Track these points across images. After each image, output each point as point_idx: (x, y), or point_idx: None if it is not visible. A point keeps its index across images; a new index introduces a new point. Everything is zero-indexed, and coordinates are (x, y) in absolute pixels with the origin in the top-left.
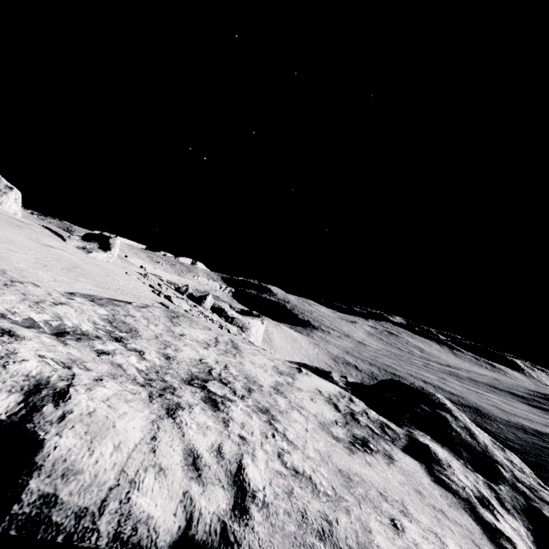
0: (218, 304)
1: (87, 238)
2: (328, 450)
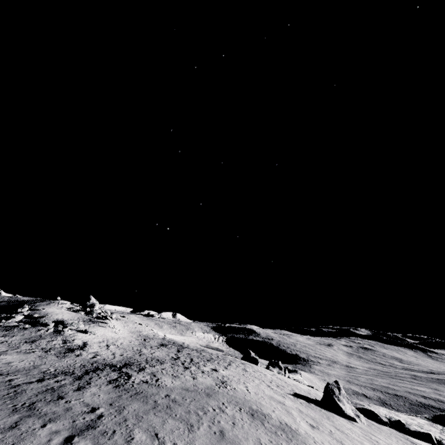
0: None
1: (272, 366)
2: None
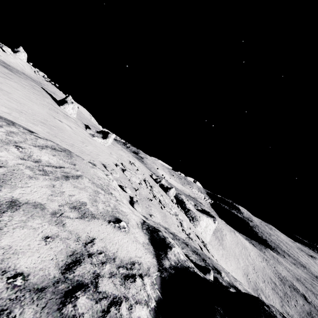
0: (181, 198)
1: (99, 132)
2: None
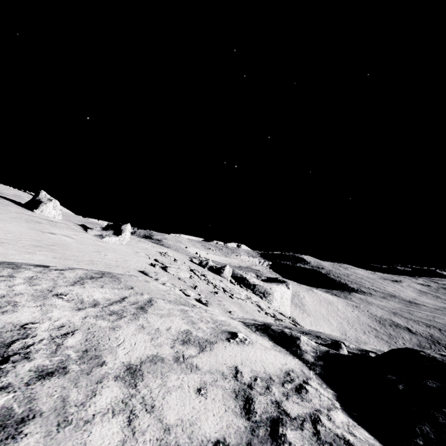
0: (240, 274)
1: (106, 228)
2: None
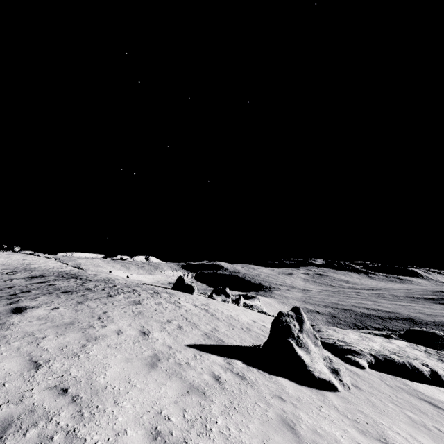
0: None
1: (217, 293)
2: (442, 365)
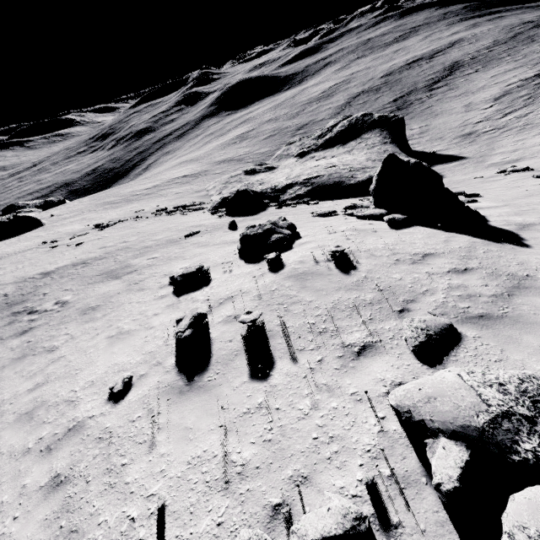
0: None
1: None
2: None
